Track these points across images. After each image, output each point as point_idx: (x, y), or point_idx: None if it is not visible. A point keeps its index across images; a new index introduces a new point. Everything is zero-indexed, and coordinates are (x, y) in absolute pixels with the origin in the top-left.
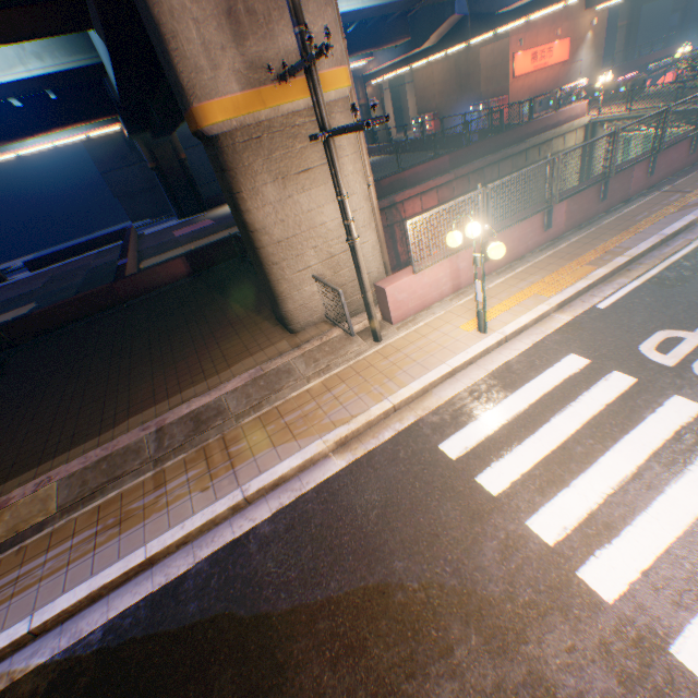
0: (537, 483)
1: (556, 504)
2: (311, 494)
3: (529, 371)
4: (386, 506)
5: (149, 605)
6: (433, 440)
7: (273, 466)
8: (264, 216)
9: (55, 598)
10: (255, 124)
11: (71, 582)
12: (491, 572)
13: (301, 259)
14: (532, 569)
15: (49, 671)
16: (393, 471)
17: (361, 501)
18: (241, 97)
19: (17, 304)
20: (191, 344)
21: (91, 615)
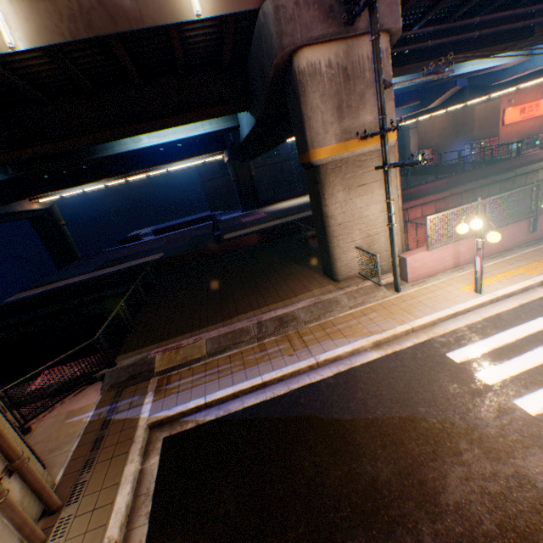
0: (521, 382)
1: (537, 395)
2: (357, 368)
3: (515, 320)
4: (410, 380)
5: (266, 405)
6: (441, 350)
7: (332, 349)
8: (334, 209)
9: (215, 391)
10: (339, 160)
11: (222, 386)
12: (487, 421)
13: (350, 235)
14: (518, 424)
15: (216, 423)
16: (413, 363)
17: (392, 375)
18: (335, 147)
19: (152, 253)
20: (267, 281)
21: (233, 404)
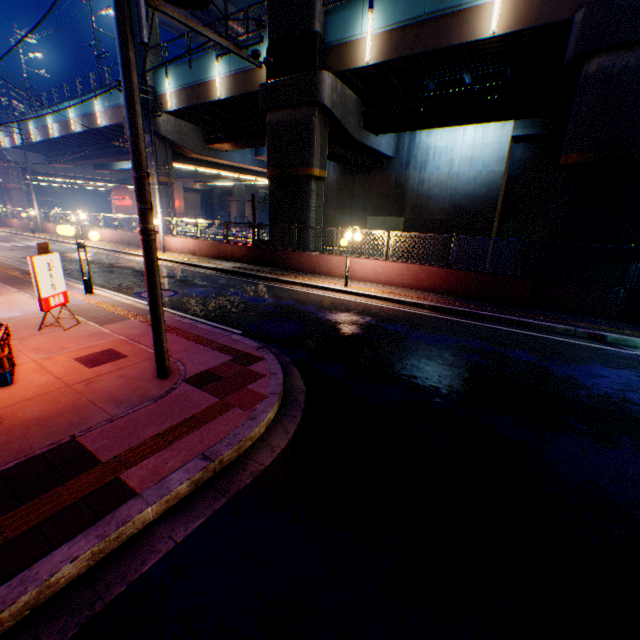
0: None
1: None
2: None
3: None
4: None
5: None
6: None
7: None
8: None
9: None
10: None
11: None
12: None
13: None
14: None
15: None
16: None
17: None
18: None
19: None
20: None
21: None
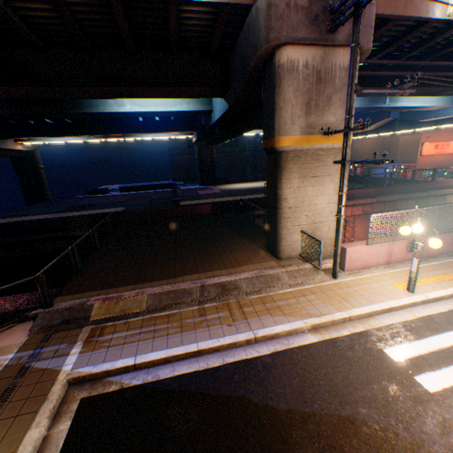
0: None
1: None
2: (295, 349)
3: (447, 325)
4: (348, 372)
5: (197, 376)
6: (378, 344)
7: (271, 325)
8: (288, 192)
9: (147, 352)
10: (300, 150)
11: (155, 347)
12: (433, 437)
13: (298, 219)
14: None
15: (142, 389)
16: (351, 354)
17: (330, 364)
18: (298, 137)
19: (115, 205)
20: (215, 248)
21: (164, 369)
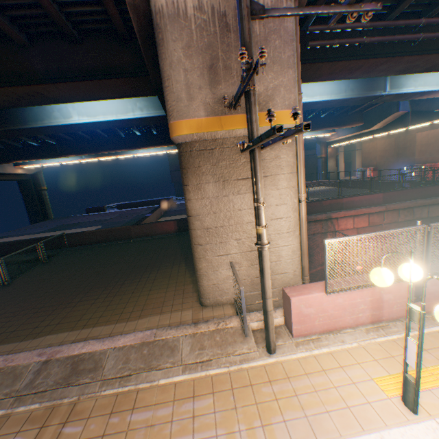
0: None
1: None
2: None
3: None
4: None
5: None
6: None
7: None
8: (201, 205)
9: None
10: (211, 140)
11: None
12: None
13: (224, 245)
14: None
15: None
16: None
17: None
18: (205, 120)
19: (96, 224)
20: (136, 282)
21: None
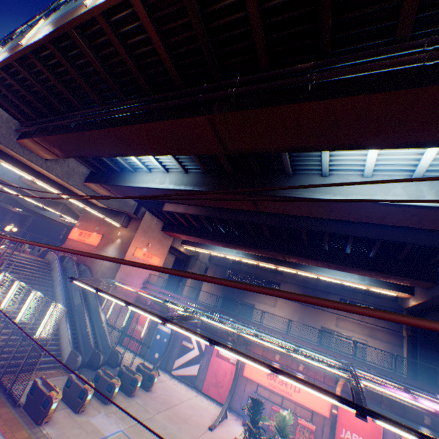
0: None
1: None
2: None
3: None
4: None
5: None
6: None
7: None
8: None
9: None
10: None
11: None
12: None
13: None
14: None
15: None
16: None
17: None
18: None
19: None
20: None
21: None
